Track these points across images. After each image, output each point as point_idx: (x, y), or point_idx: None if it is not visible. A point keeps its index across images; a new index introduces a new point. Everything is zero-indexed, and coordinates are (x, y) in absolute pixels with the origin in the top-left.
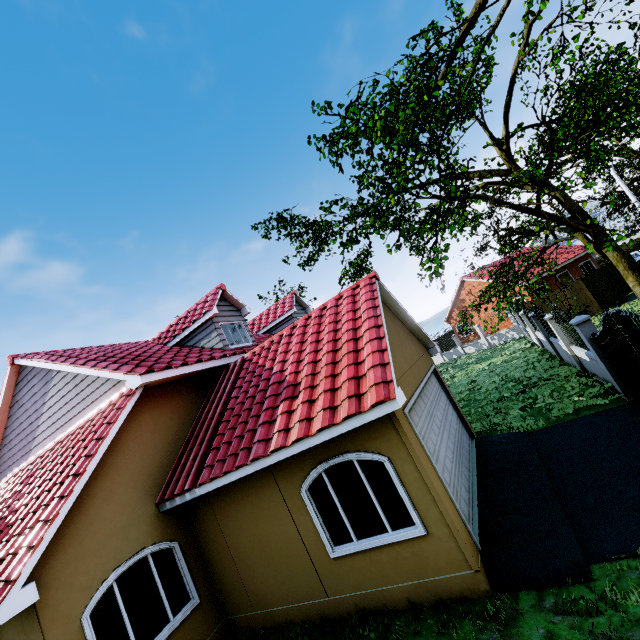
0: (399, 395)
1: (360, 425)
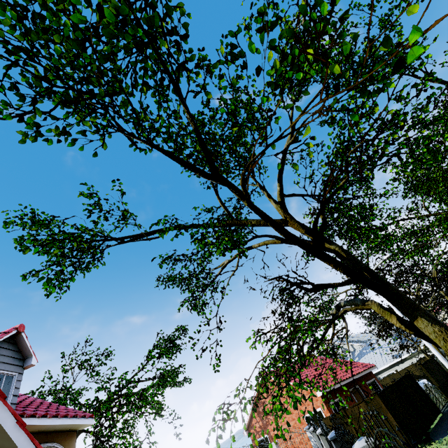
0: None
1: None
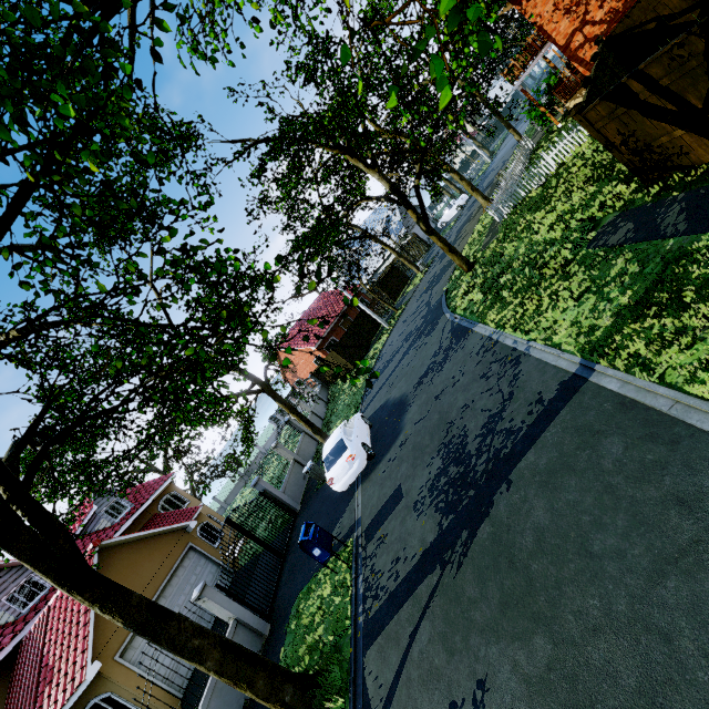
0: (92, 670)
1: (90, 685)
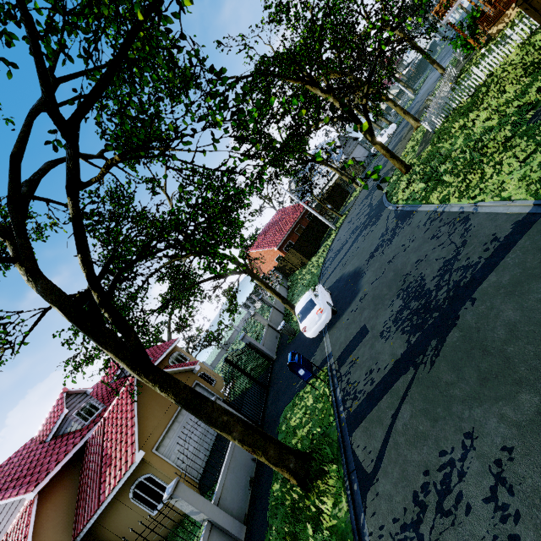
0: (139, 456)
1: (137, 467)
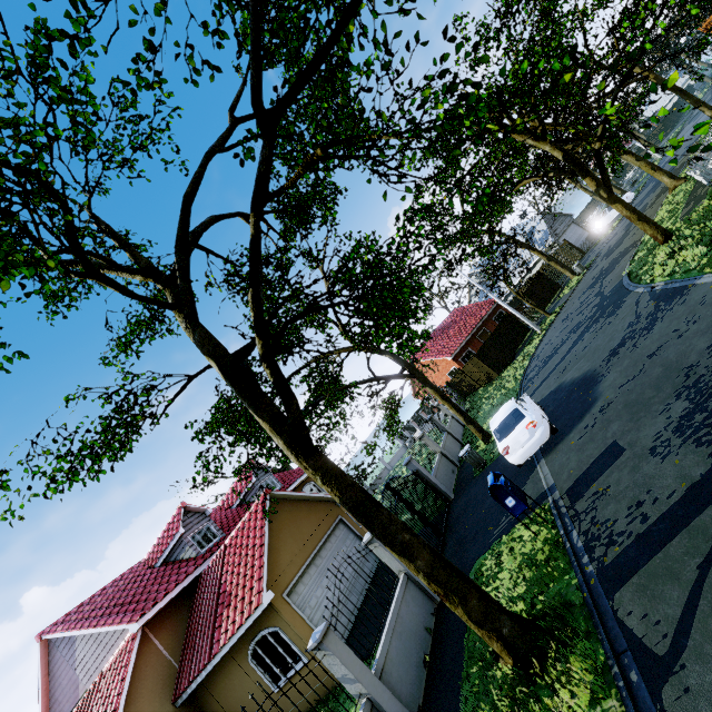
0: (267, 597)
1: (261, 614)
